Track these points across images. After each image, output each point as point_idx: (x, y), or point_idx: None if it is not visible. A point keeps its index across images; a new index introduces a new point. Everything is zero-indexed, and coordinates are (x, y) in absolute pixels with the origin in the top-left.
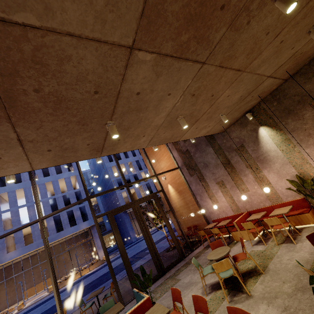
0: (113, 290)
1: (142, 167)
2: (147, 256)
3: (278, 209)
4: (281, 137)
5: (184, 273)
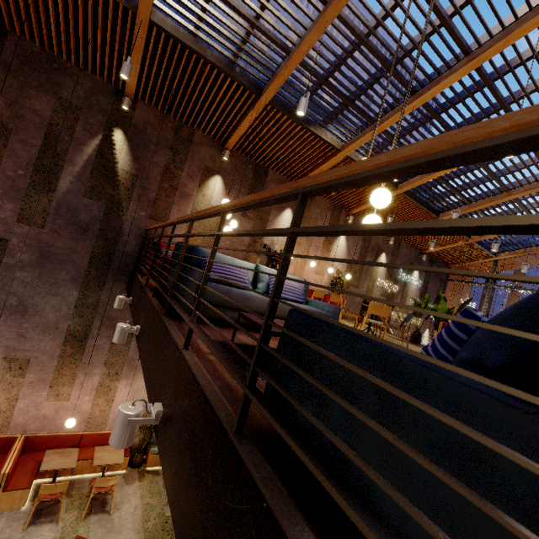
0: None
1: None
2: None
3: (105, 450)
4: None
5: None
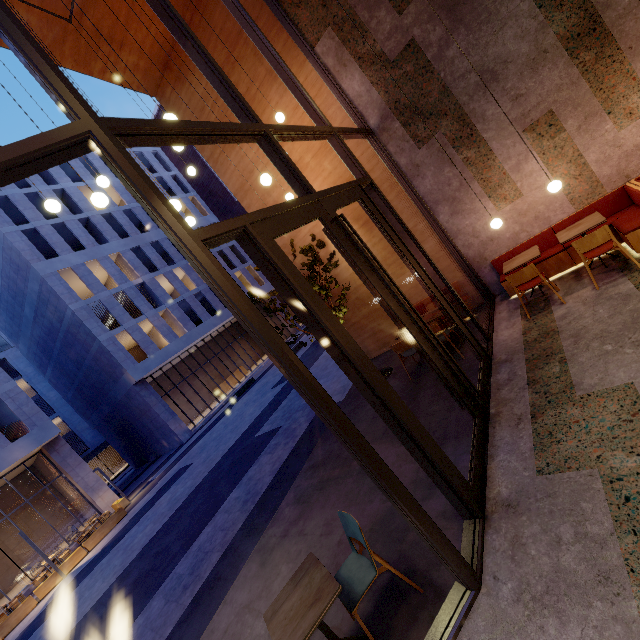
0: (354, 549)
1: (155, 264)
2: (278, 438)
3: None
4: None
5: (594, 370)
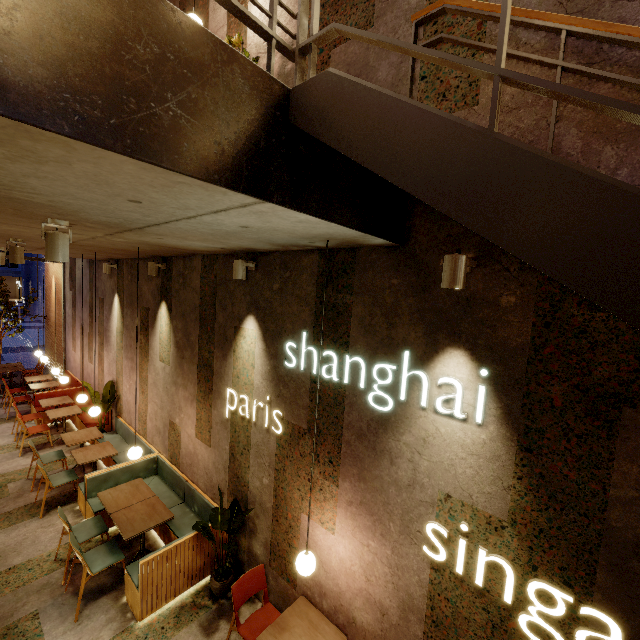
0: None
1: None
2: None
3: (71, 408)
4: (121, 326)
5: None
